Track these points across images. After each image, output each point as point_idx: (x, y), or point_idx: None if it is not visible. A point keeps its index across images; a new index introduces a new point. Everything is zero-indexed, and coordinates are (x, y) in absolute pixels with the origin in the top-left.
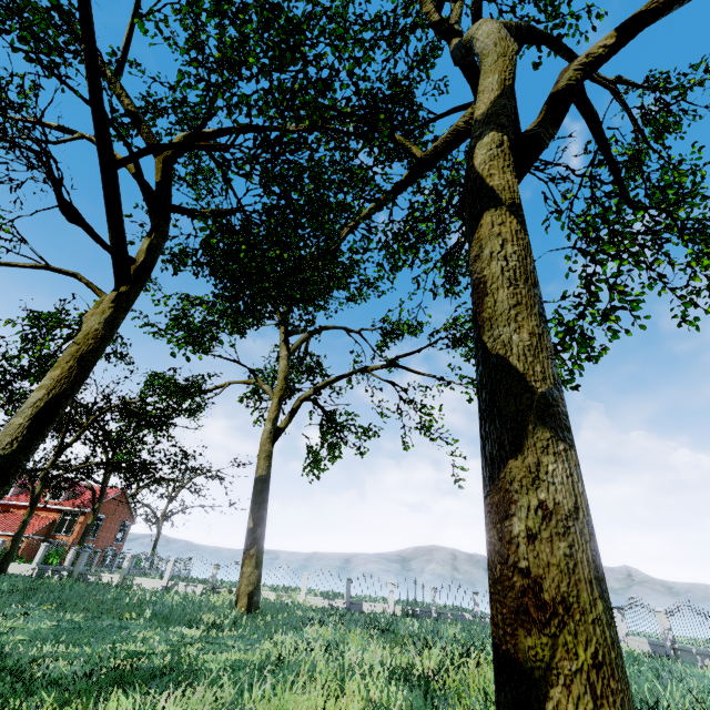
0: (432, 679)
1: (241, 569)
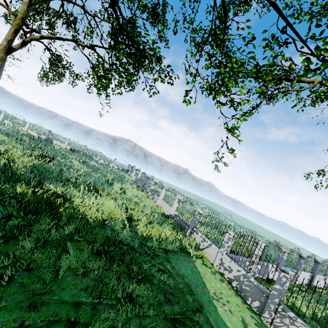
0: (3, 153)
1: None
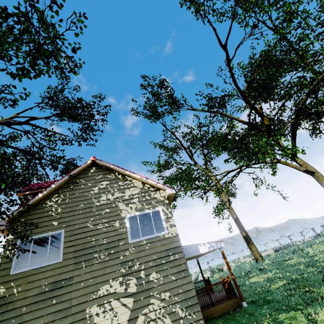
0: None
1: (251, 250)
